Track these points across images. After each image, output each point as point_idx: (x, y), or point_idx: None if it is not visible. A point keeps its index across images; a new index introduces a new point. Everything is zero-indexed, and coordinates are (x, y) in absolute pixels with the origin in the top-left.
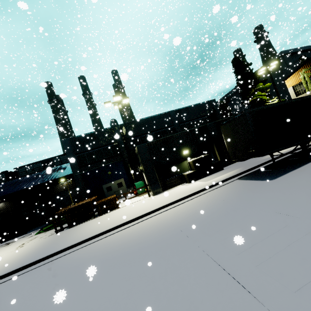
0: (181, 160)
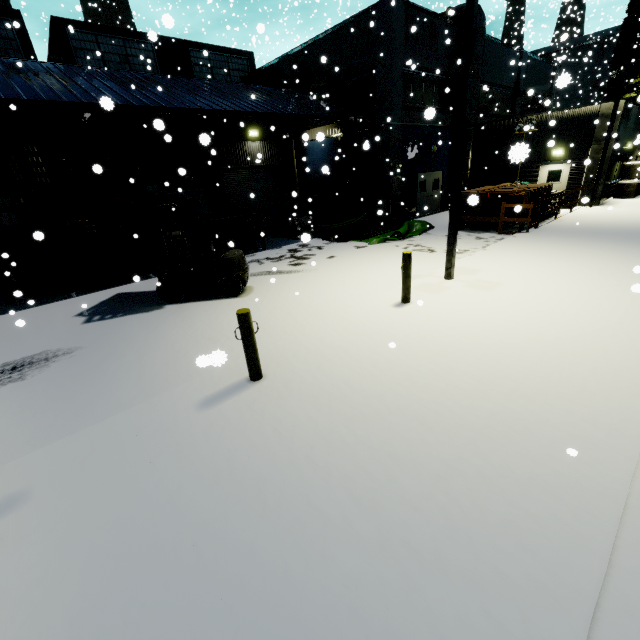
0: (617, 157)
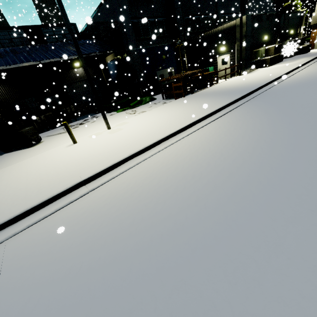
0: (260, 45)
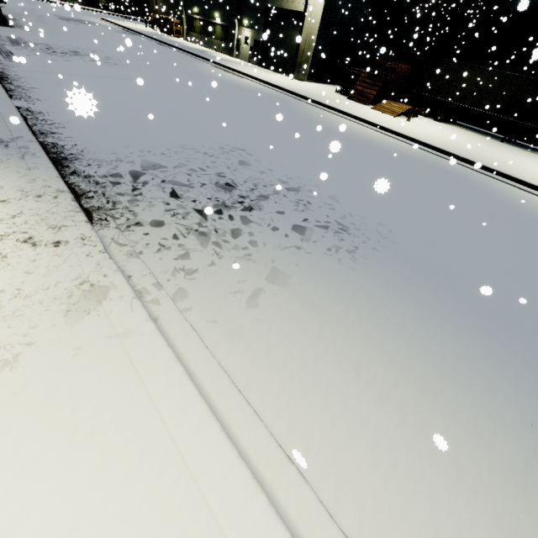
0: None
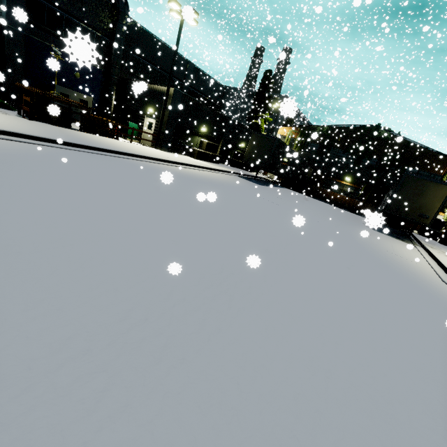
0: (196, 133)
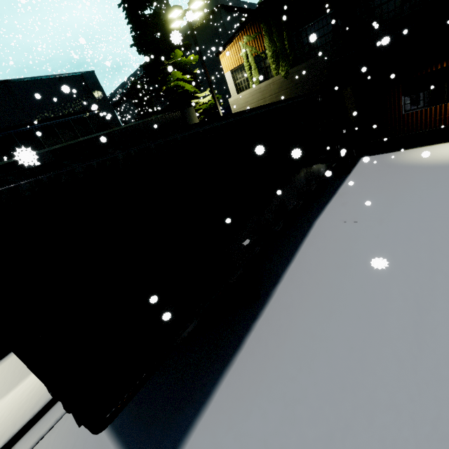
0: None
